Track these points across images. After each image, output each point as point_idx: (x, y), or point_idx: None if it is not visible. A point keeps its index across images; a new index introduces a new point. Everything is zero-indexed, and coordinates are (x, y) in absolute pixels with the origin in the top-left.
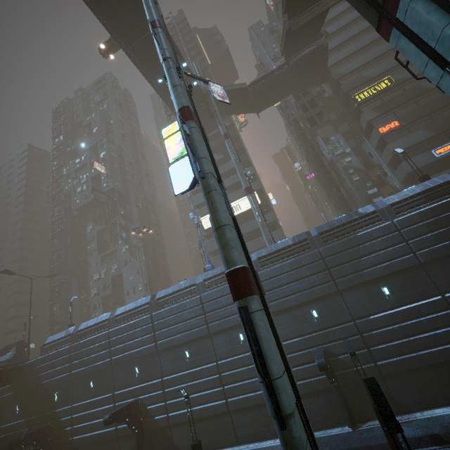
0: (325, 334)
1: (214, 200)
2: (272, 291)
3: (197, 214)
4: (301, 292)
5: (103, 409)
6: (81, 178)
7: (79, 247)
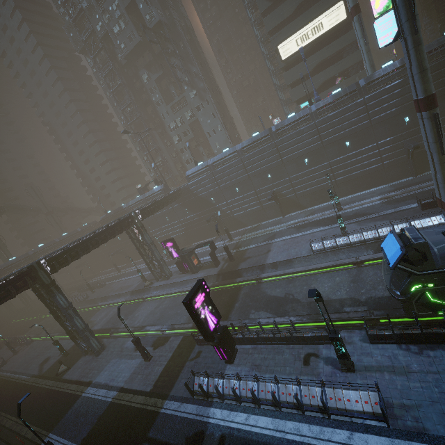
0: (411, 132)
1: (421, 51)
2: (377, 109)
3: (272, 43)
4: (400, 106)
5: (250, 199)
6: (110, 10)
7: (142, 100)
